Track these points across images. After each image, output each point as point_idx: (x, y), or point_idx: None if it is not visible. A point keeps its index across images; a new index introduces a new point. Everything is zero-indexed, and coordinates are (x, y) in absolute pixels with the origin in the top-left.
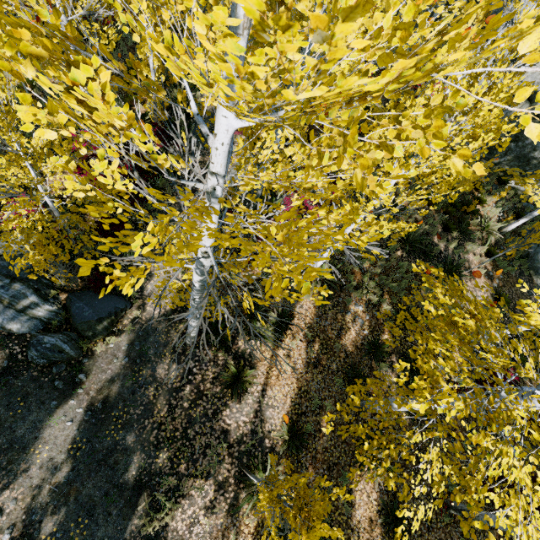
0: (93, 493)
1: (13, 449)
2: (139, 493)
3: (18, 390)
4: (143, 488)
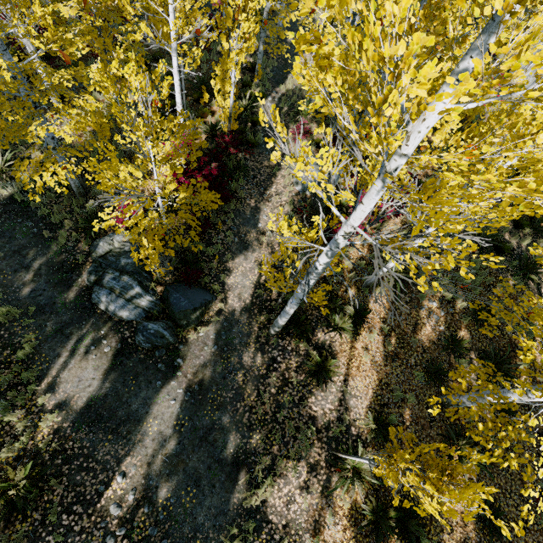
0: (197, 466)
1: (130, 421)
2: (238, 469)
3: (130, 369)
4: (240, 465)
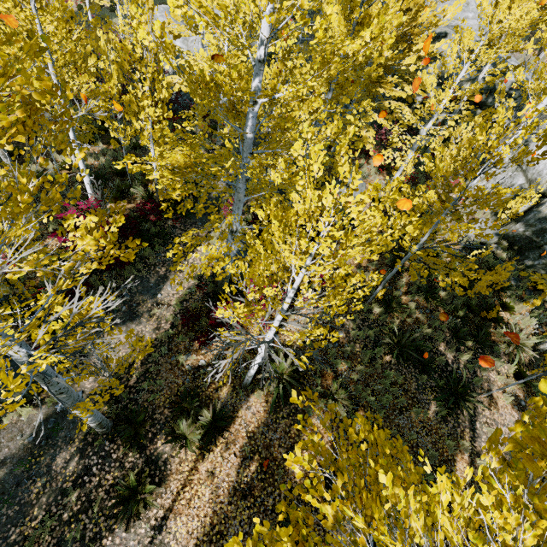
0: None
1: None
2: None
3: None
4: None
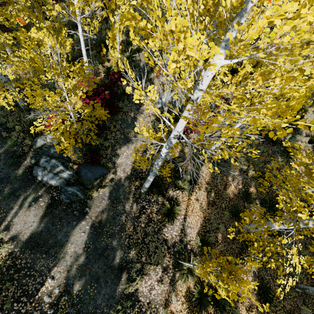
0: (97, 270)
1: (56, 246)
2: (121, 271)
3: (56, 215)
4: (123, 269)
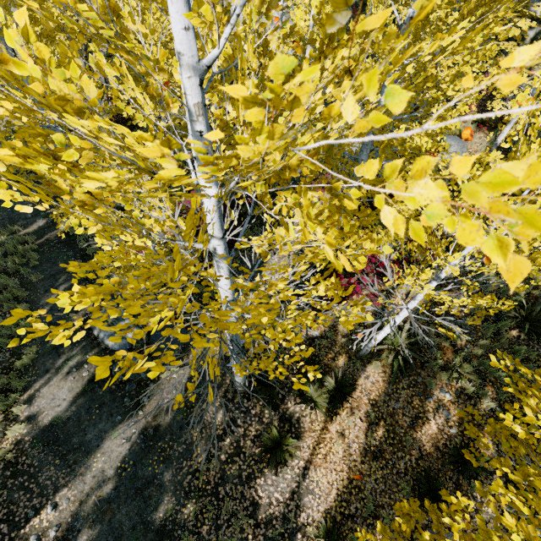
0: (124, 520)
1: (80, 450)
2: (160, 540)
3: (98, 398)
4: (164, 536)
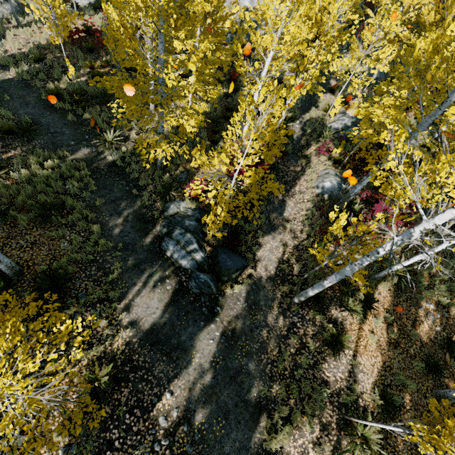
0: (227, 400)
1: (179, 349)
2: (259, 412)
3: (183, 307)
4: (262, 409)
